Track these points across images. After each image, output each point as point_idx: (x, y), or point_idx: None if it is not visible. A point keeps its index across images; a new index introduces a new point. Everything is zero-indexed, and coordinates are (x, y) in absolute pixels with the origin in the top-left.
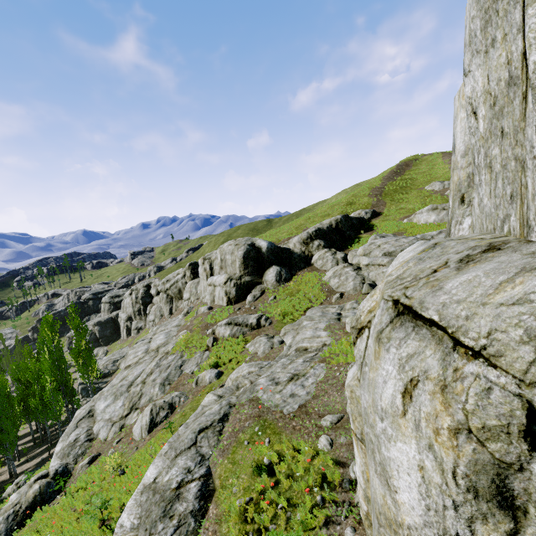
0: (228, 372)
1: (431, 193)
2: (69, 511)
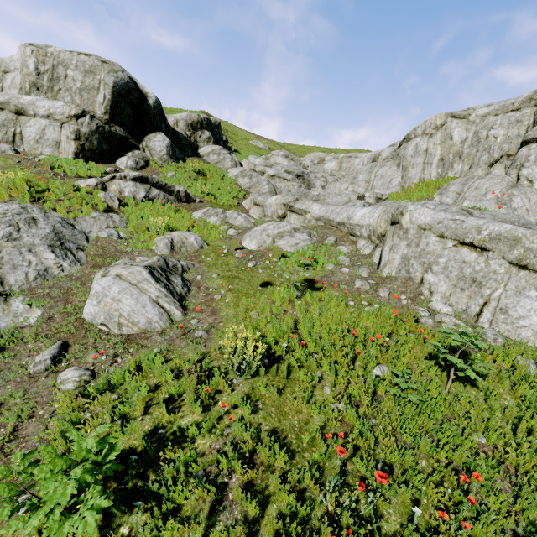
0: (210, 239)
1: (260, 148)
2: (276, 478)
